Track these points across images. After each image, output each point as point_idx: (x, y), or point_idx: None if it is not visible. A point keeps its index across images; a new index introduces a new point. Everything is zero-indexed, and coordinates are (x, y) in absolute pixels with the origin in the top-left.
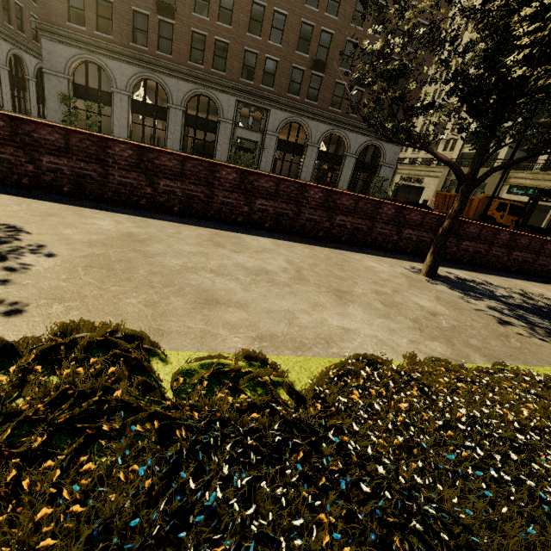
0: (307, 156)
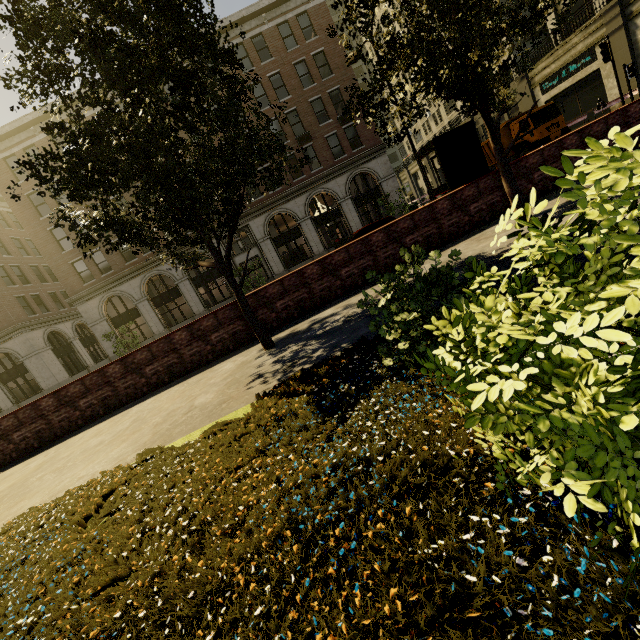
0: (306, 232)
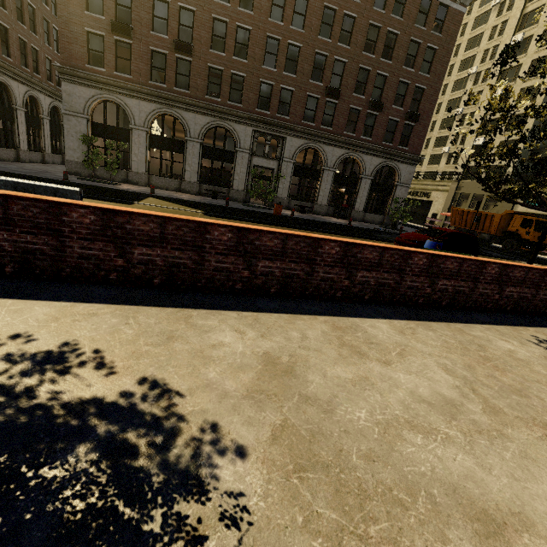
0: (323, 180)
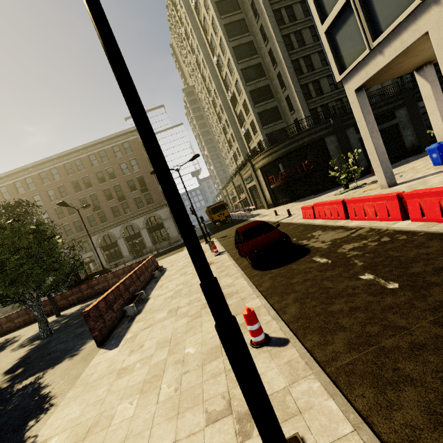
0: (120, 245)
